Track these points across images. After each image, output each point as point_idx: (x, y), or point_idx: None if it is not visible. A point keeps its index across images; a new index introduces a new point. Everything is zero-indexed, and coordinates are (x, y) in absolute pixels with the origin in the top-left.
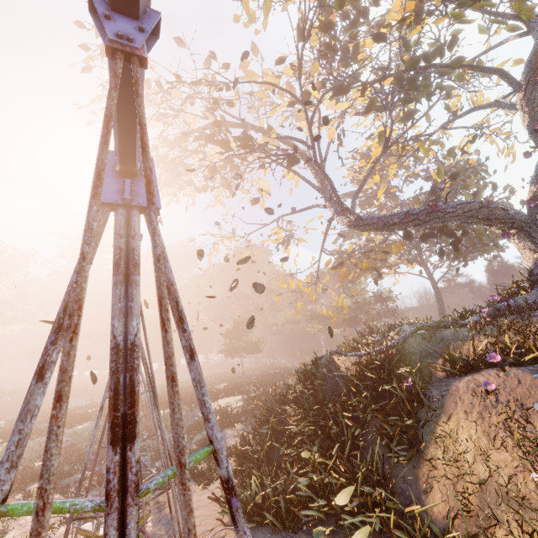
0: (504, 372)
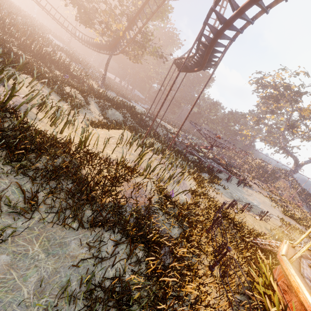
0: (285, 180)
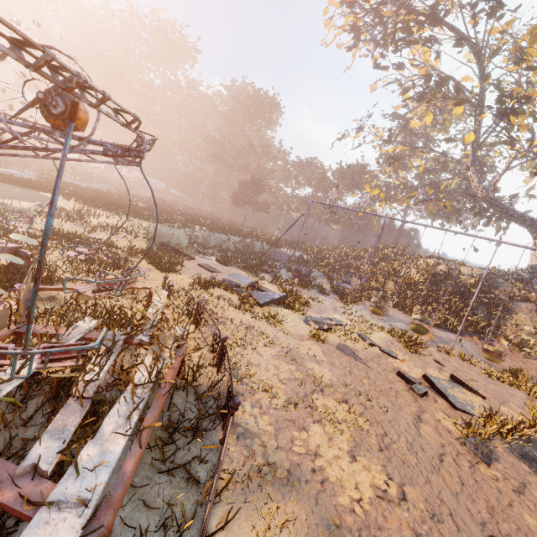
0: (535, 306)
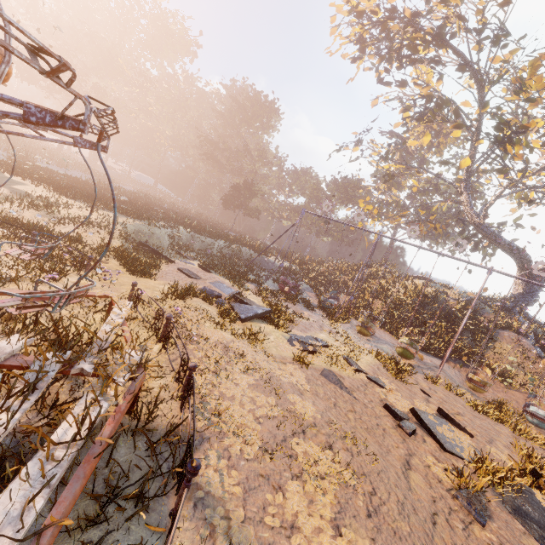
0: (517, 335)
